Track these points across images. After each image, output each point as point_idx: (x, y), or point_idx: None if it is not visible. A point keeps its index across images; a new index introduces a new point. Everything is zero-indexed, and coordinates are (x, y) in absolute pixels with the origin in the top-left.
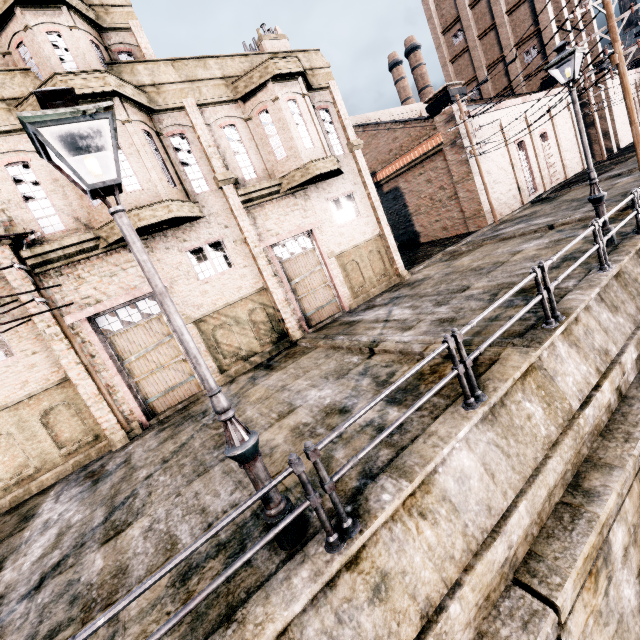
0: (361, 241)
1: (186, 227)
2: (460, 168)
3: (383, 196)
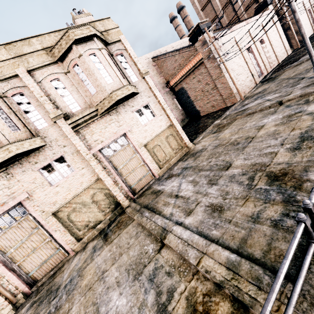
0: (159, 131)
1: (35, 153)
2: (215, 71)
3: (176, 93)
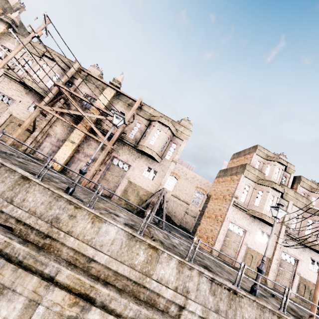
0: None
1: (315, 253)
2: None
3: None
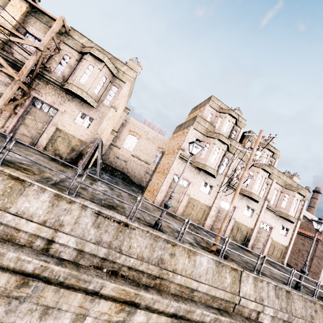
0: (280, 243)
1: (251, 201)
2: (321, 253)
3: None
